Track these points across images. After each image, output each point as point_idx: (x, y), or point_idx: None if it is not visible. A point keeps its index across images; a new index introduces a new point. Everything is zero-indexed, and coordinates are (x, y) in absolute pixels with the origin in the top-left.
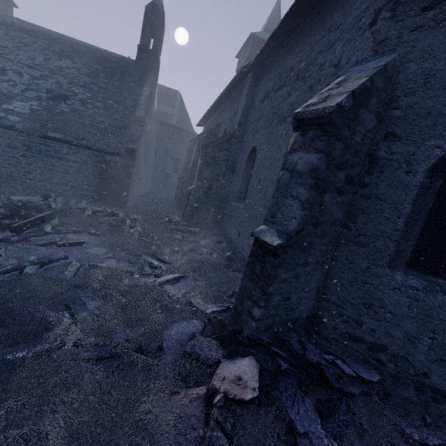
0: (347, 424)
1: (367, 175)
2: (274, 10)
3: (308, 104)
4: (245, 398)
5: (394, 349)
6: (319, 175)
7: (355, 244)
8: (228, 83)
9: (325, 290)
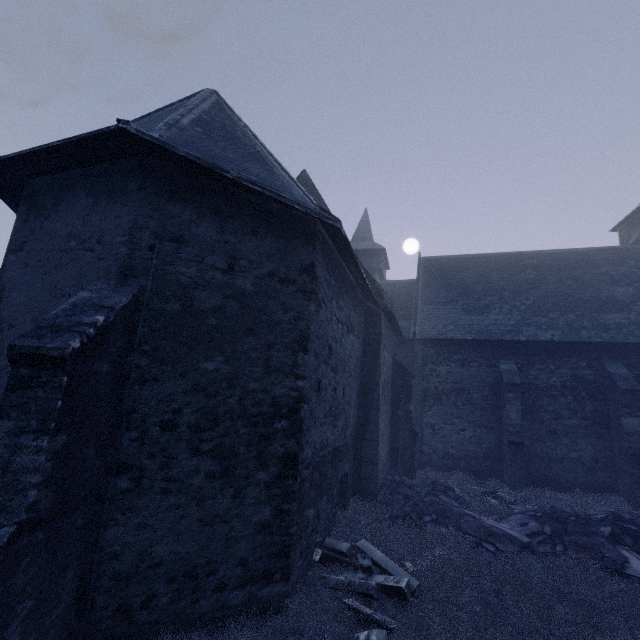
0: None
1: None
2: (361, 220)
3: None
4: None
5: None
6: None
7: None
8: None
9: None
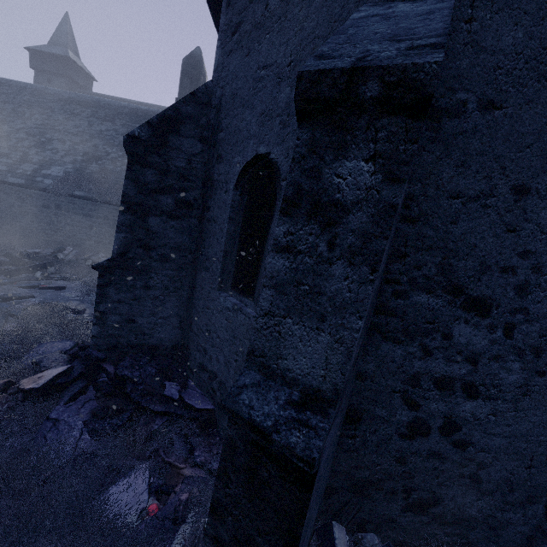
0: (117, 428)
1: (210, 199)
2: None
3: None
4: (26, 387)
5: (220, 376)
6: (131, 199)
7: (204, 269)
8: None
9: (192, 319)
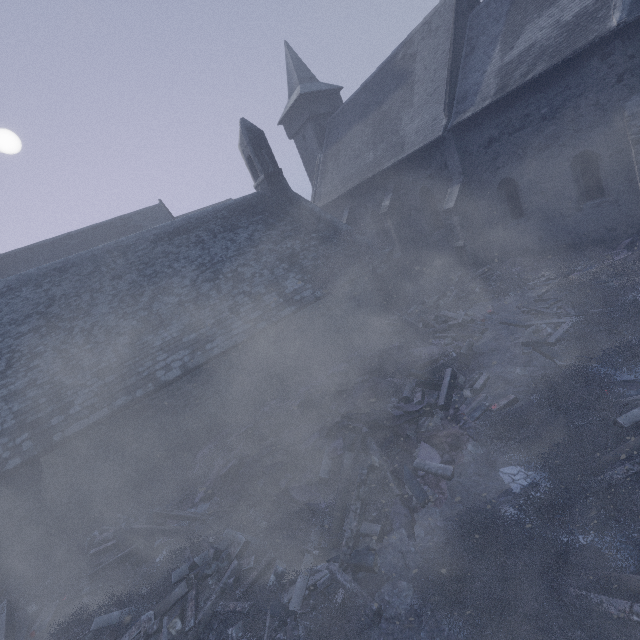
0: None
1: None
2: (291, 57)
3: (634, 132)
4: None
5: None
6: None
7: None
8: (413, 151)
9: None
